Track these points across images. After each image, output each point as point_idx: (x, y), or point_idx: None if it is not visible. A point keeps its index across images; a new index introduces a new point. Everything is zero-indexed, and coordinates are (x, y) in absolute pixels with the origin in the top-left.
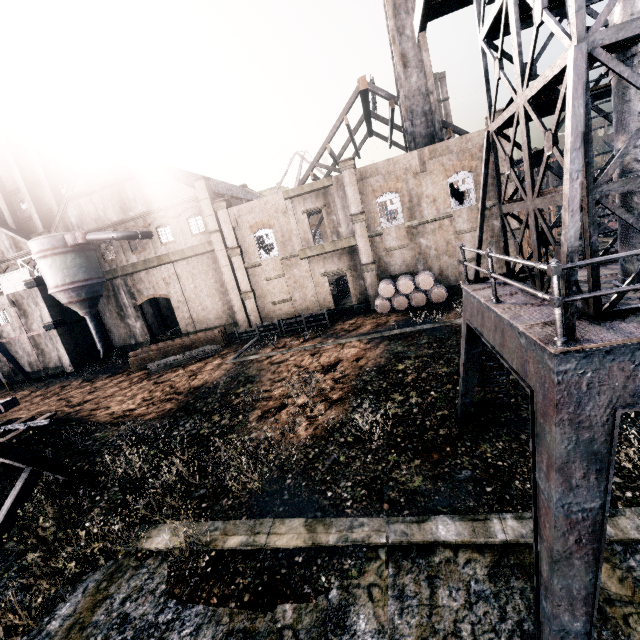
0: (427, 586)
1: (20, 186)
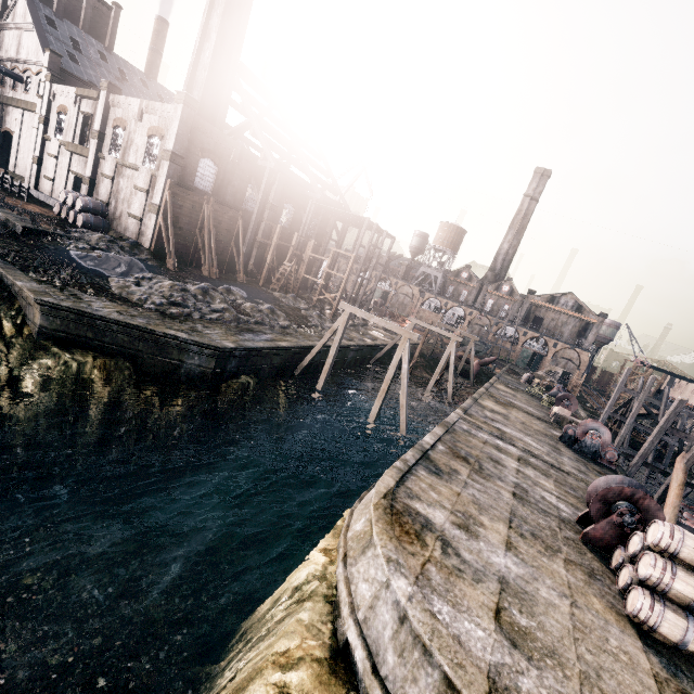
0: None
1: None
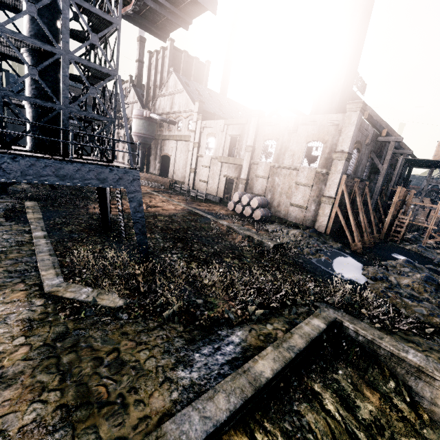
0: (12, 234)
1: (152, 86)
